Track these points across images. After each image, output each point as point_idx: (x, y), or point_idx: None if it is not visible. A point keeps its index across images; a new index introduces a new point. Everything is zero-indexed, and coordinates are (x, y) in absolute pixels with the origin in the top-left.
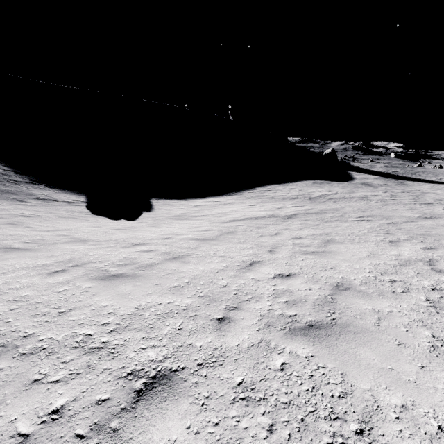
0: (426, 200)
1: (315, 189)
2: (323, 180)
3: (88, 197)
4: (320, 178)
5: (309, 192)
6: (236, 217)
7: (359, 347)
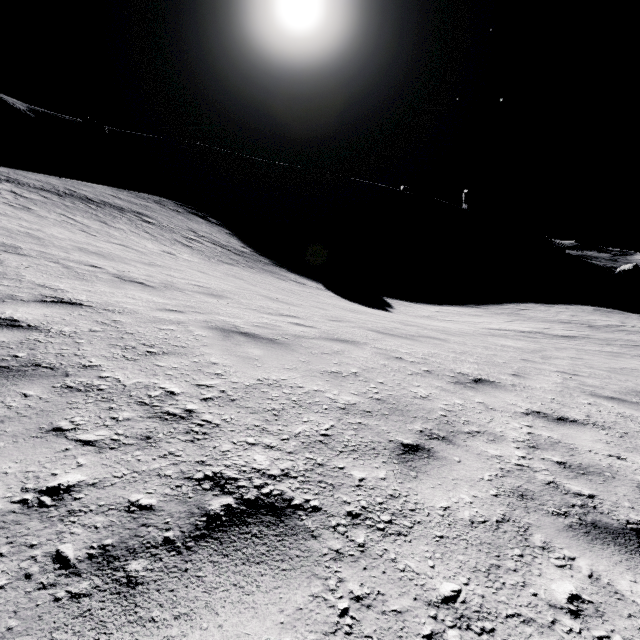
0: None
1: (597, 317)
2: (612, 309)
3: (324, 286)
4: (607, 306)
5: (588, 319)
6: (495, 327)
7: (637, 378)
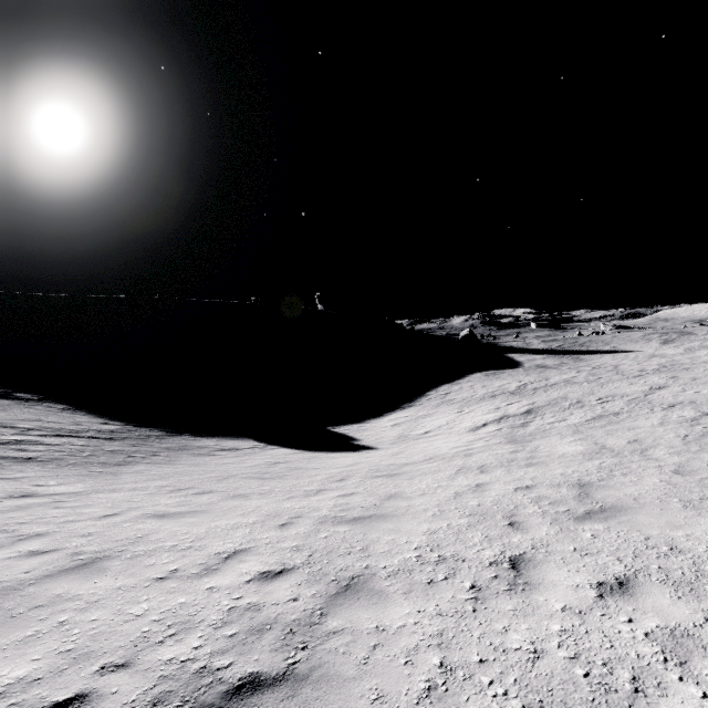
0: (632, 373)
1: (498, 381)
2: (490, 370)
3: (256, 439)
4: (483, 368)
5: (499, 386)
6: (472, 425)
7: None
